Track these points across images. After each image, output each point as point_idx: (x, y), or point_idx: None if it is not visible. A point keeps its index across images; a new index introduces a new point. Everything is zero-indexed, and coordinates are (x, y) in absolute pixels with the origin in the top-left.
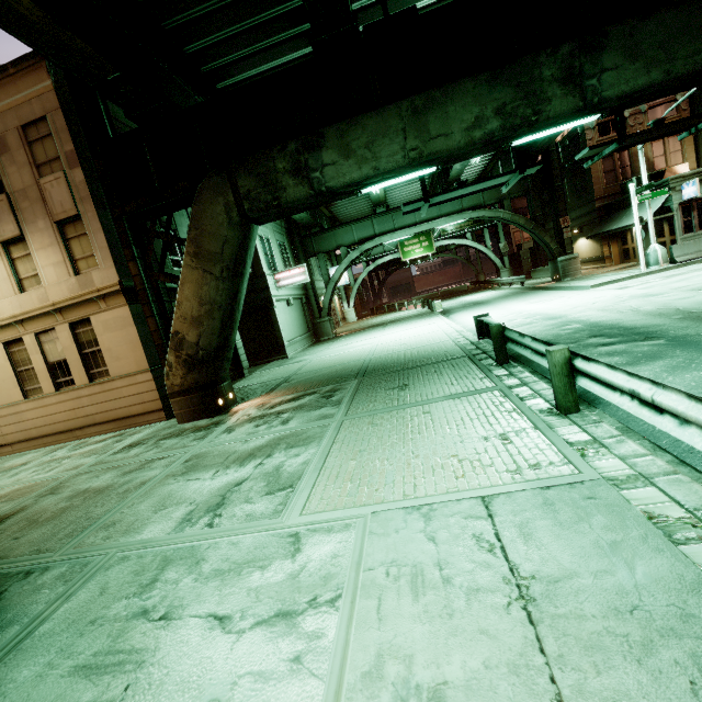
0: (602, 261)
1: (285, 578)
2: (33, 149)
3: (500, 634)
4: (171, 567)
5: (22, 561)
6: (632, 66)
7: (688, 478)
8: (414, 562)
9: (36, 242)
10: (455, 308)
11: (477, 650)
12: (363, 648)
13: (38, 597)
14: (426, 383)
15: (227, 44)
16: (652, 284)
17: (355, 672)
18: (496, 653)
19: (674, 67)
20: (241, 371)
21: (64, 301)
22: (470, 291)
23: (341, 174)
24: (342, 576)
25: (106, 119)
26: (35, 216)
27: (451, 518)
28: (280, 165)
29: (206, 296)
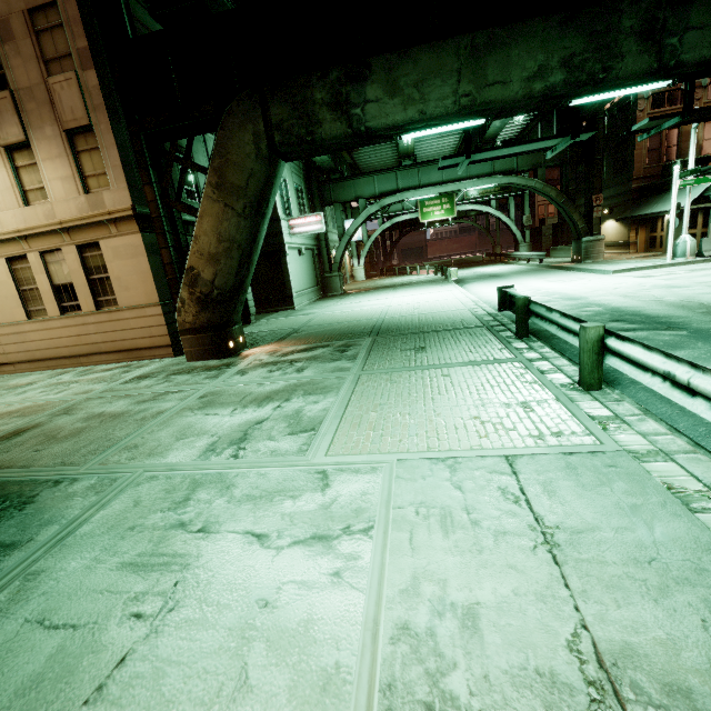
0: (627, 247)
1: (317, 508)
2: (41, 41)
3: (528, 570)
4: (202, 489)
5: (48, 471)
6: None
7: (707, 458)
8: (442, 505)
9: (43, 151)
10: (470, 278)
11: (507, 581)
12: (399, 571)
13: (72, 503)
14: (443, 348)
15: None
16: (676, 276)
17: (393, 589)
18: (524, 584)
19: None
20: (248, 317)
21: (72, 220)
22: (484, 262)
23: (384, 114)
24: (373, 511)
25: (126, 14)
26: (42, 121)
27: (476, 471)
28: (318, 94)
29: (226, 233)
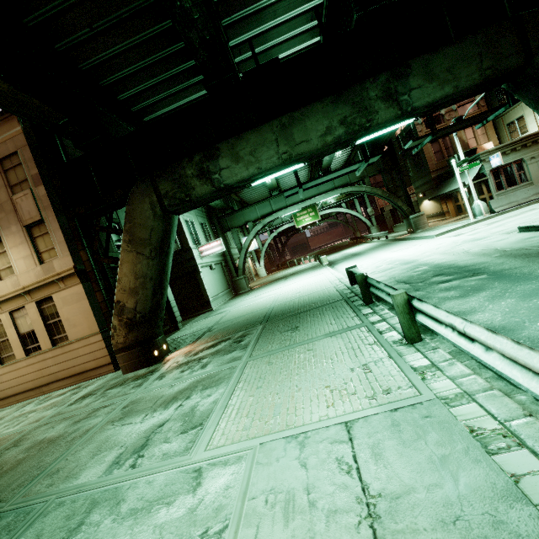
0: (443, 215)
1: (185, 513)
2: (8, 175)
3: None
4: (96, 509)
5: None
6: (430, 85)
7: (500, 393)
8: (288, 488)
9: (10, 242)
10: (339, 260)
11: None
12: None
13: None
14: (312, 324)
15: (148, 91)
16: (478, 230)
17: None
18: None
19: (459, 83)
20: (176, 324)
21: (31, 284)
22: (350, 245)
23: (234, 174)
24: (231, 506)
25: (62, 149)
26: (9, 223)
27: (320, 444)
28: (189, 171)
29: (140, 272)
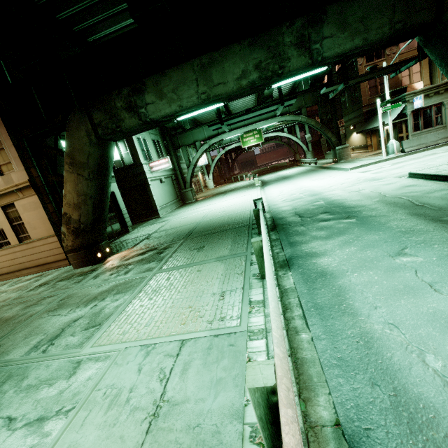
0: (366, 148)
1: (57, 393)
2: None
3: (128, 439)
4: (9, 381)
5: None
6: (342, 35)
7: (285, 334)
8: (122, 386)
9: None
10: (271, 181)
11: None
12: (63, 444)
13: None
14: (214, 246)
15: (87, 12)
16: (382, 170)
17: None
18: None
19: (369, 35)
20: (127, 228)
21: None
22: (287, 166)
23: (158, 110)
24: (84, 393)
25: (6, 69)
26: None
27: (159, 355)
28: (118, 104)
29: (81, 190)
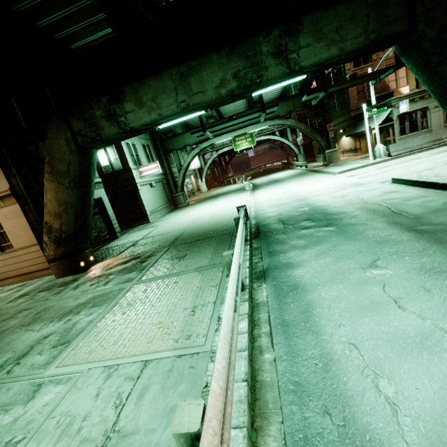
0: (356, 151)
1: (11, 421)
2: None
3: None
4: None
5: None
6: (318, 44)
7: (246, 355)
8: (77, 413)
9: None
10: (262, 185)
11: None
12: None
13: None
14: (196, 255)
15: (68, 19)
16: (368, 174)
17: None
18: None
19: (345, 45)
20: (115, 234)
21: None
22: (280, 169)
23: (138, 119)
24: (37, 421)
25: None
26: None
27: (120, 377)
28: (98, 112)
29: (62, 199)
